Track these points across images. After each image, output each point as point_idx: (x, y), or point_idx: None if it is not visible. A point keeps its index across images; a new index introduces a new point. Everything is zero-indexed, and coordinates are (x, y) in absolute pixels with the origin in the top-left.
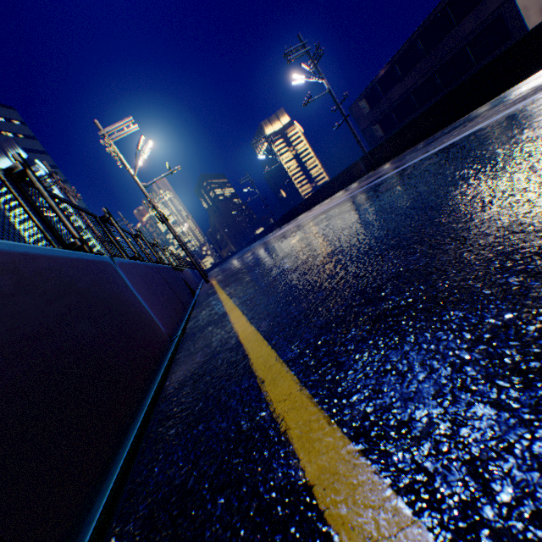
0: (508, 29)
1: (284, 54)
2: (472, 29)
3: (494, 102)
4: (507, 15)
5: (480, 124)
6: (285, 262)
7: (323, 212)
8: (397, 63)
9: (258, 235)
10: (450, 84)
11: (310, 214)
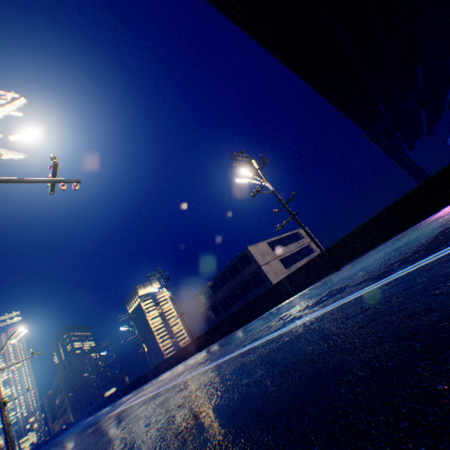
0: (263, 277)
1: (148, 275)
2: (248, 273)
3: (241, 331)
4: (261, 272)
5: (211, 363)
6: None
7: (147, 399)
8: (218, 279)
9: (105, 401)
10: (245, 295)
11: (146, 391)
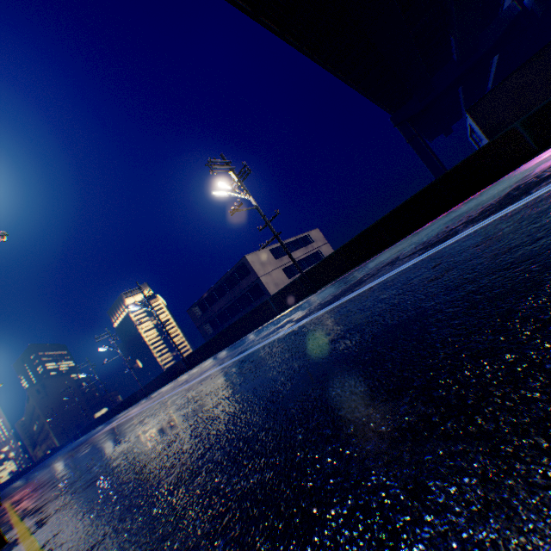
0: (262, 290)
1: (125, 293)
2: (247, 285)
3: (225, 352)
4: (260, 284)
5: (184, 386)
6: (58, 481)
7: (127, 420)
8: (215, 290)
9: (94, 423)
10: (244, 309)
11: (131, 412)
